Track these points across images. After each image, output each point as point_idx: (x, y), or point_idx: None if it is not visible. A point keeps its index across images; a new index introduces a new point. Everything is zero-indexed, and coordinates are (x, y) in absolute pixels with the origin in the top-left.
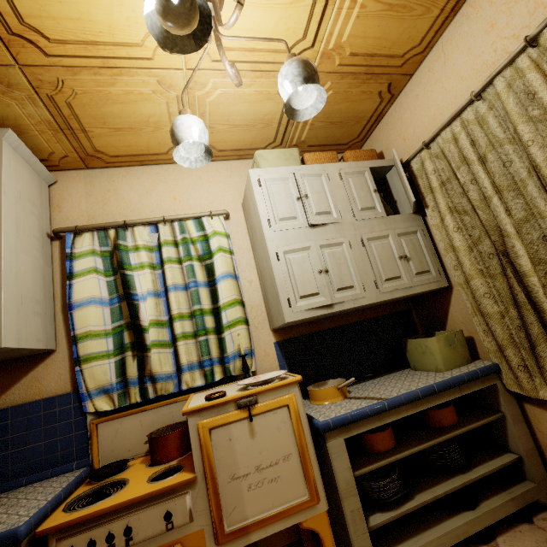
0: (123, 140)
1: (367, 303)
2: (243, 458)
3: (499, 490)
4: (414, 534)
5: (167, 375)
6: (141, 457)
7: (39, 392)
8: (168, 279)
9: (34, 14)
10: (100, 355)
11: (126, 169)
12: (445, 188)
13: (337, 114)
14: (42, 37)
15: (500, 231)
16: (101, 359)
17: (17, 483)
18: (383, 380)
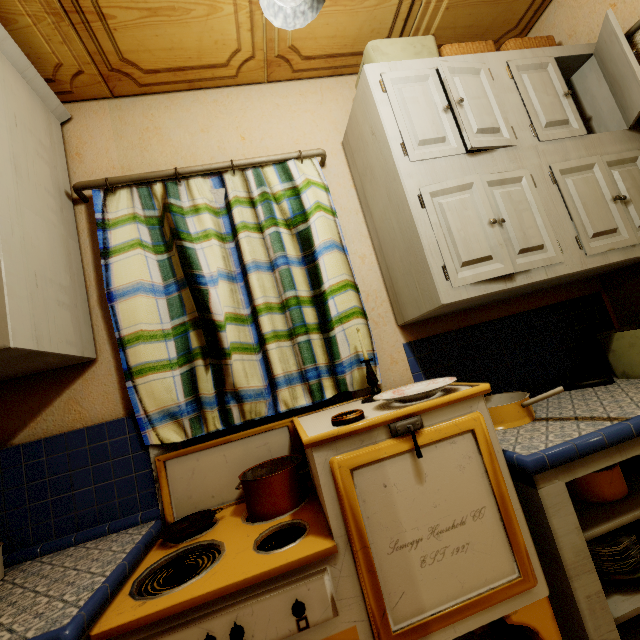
0: (162, 37)
1: (566, 273)
2: (408, 515)
3: None
4: None
5: (256, 392)
6: (230, 506)
7: (81, 418)
8: (246, 253)
9: None
10: (159, 366)
11: (169, 97)
12: None
13: None
14: None
15: None
16: (161, 371)
17: (64, 542)
18: (578, 394)
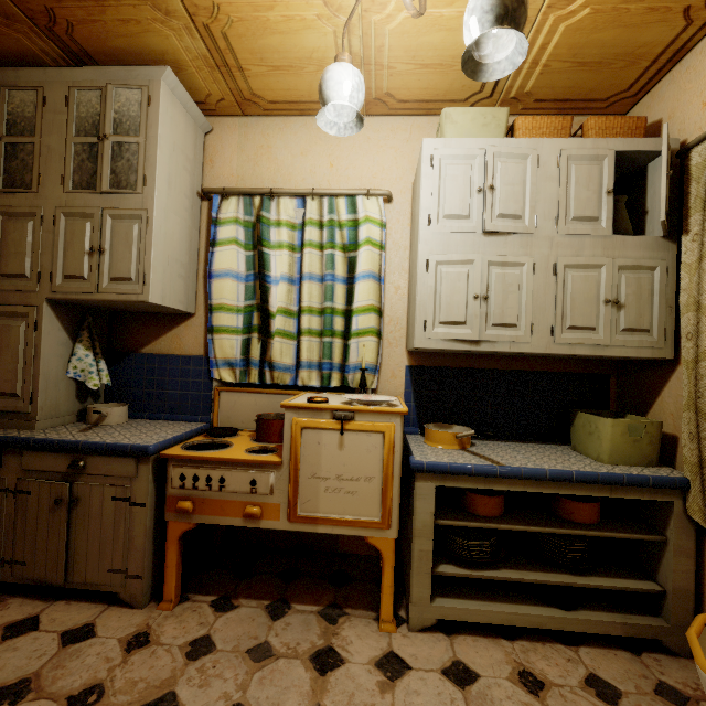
0: (282, 82)
1: (528, 351)
2: (327, 463)
3: (615, 610)
4: (484, 599)
5: (285, 366)
6: (251, 432)
7: (179, 349)
8: (305, 265)
9: None
10: (230, 330)
11: (284, 120)
12: None
13: (593, 49)
14: None
15: None
16: (230, 333)
17: (158, 416)
18: (523, 447)
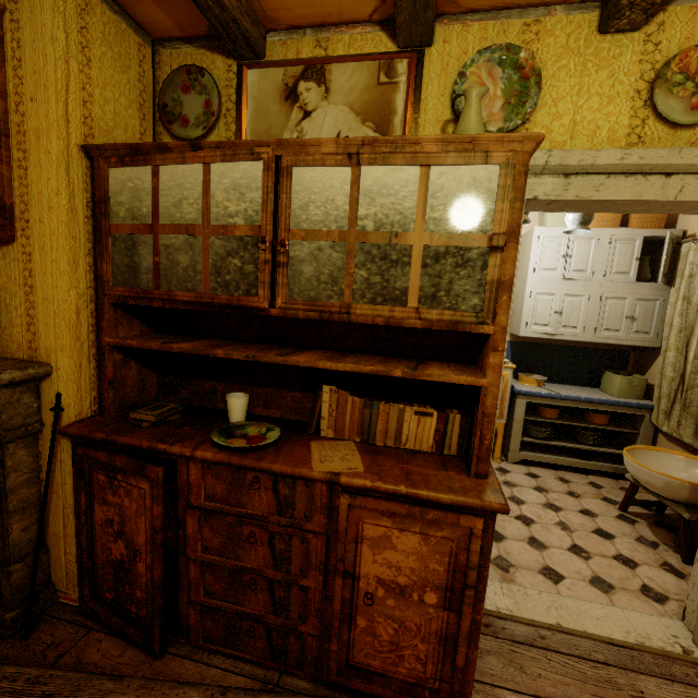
0: None
1: (580, 340)
2: None
3: (609, 463)
4: (544, 454)
5: None
6: None
7: None
8: None
9: None
10: None
11: None
12: (690, 280)
13: None
14: None
15: (692, 330)
16: None
17: None
18: (572, 388)
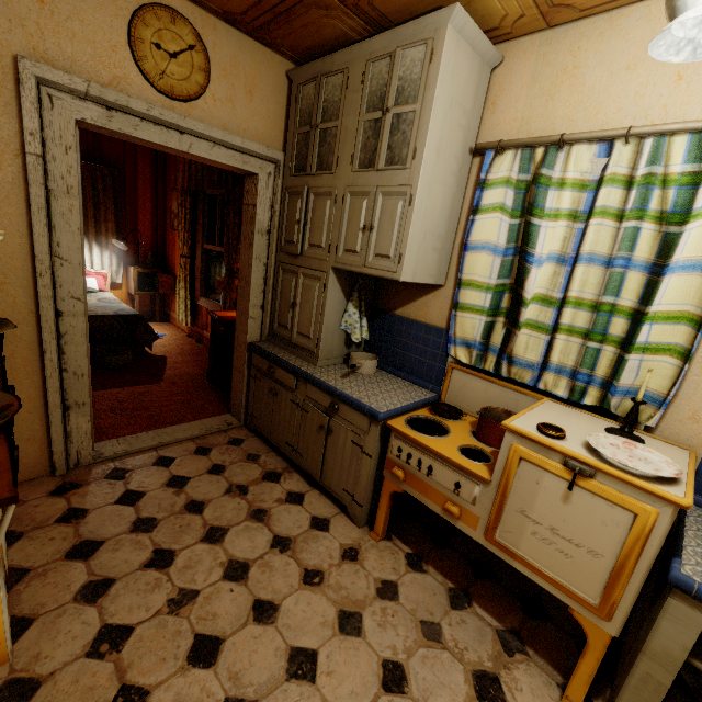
0: None
1: None
2: (541, 507)
3: None
4: None
5: (528, 363)
6: (475, 417)
7: (425, 317)
8: (586, 242)
9: None
10: (474, 309)
11: (611, 16)
12: None
13: None
14: None
15: None
16: (474, 313)
17: (398, 373)
18: None
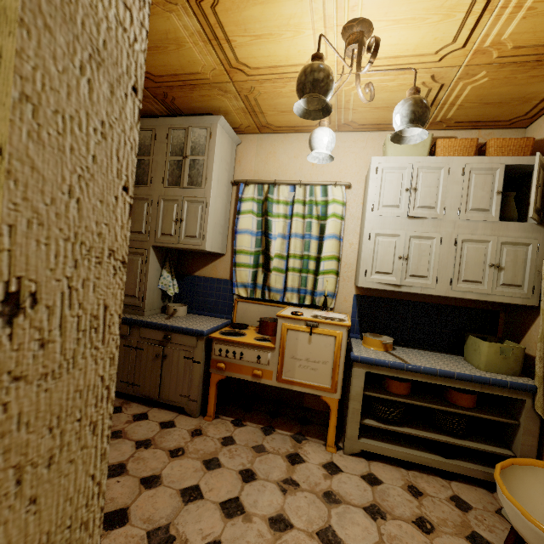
0: (285, 118)
1: (433, 294)
2: (300, 351)
3: (480, 463)
4: (392, 443)
5: (277, 289)
6: (255, 327)
7: (215, 274)
8: (293, 228)
9: (245, 57)
10: (245, 265)
11: (285, 135)
12: None
13: (494, 96)
14: (247, 67)
15: None
16: (245, 267)
17: (202, 313)
18: (428, 354)
